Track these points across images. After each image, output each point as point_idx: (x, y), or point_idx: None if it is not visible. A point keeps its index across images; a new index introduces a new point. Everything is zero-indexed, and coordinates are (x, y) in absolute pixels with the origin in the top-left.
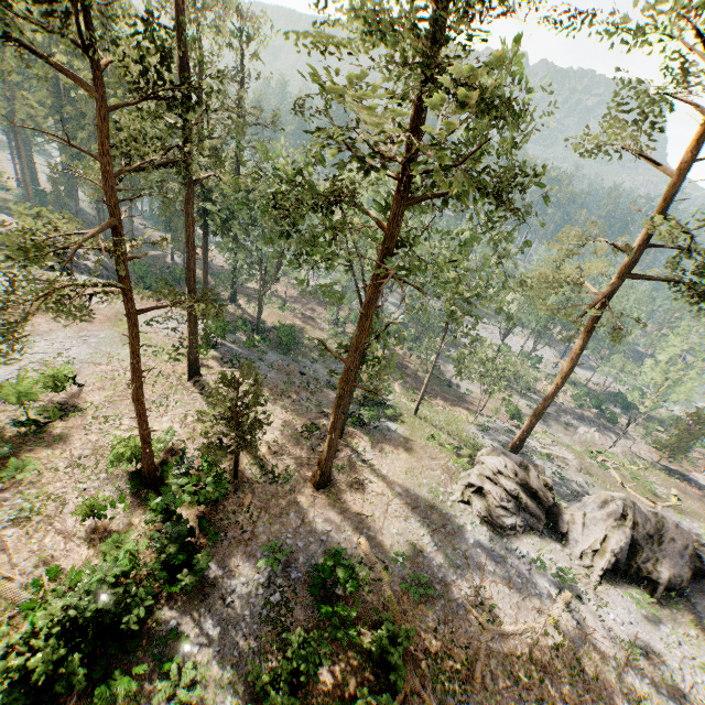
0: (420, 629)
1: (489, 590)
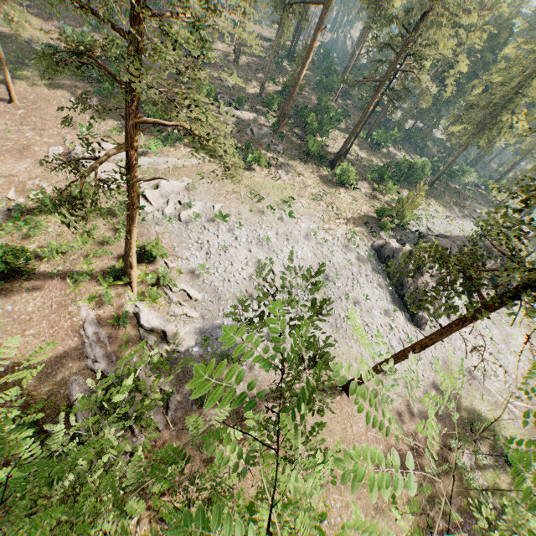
0: (464, 197)
1: (474, 210)
